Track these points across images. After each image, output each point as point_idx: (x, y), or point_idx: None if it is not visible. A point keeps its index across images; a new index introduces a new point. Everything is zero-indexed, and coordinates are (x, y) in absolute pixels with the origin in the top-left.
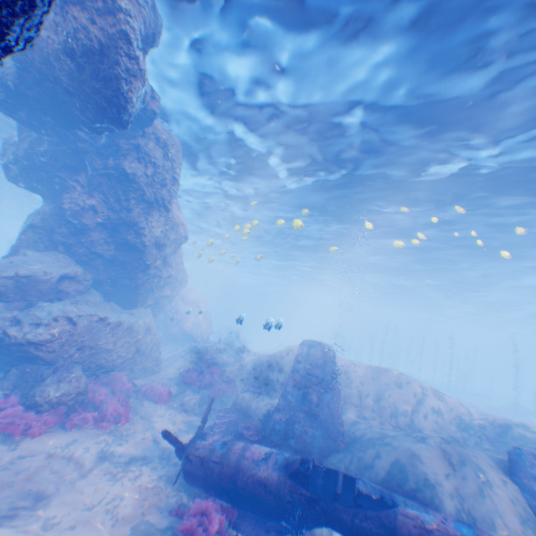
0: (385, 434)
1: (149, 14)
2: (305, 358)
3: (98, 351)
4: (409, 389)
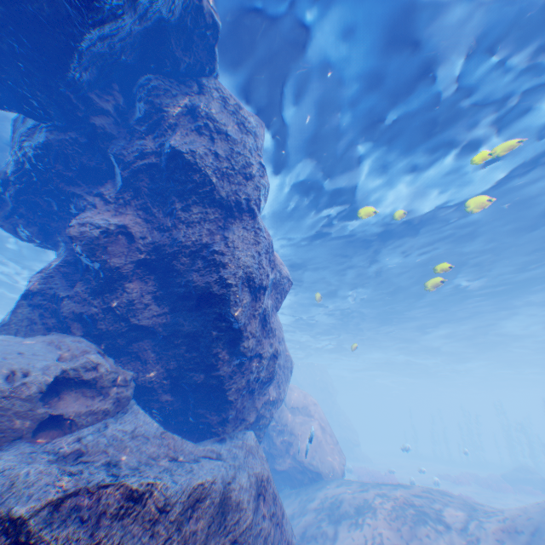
0: None
1: None
2: None
3: None
4: None
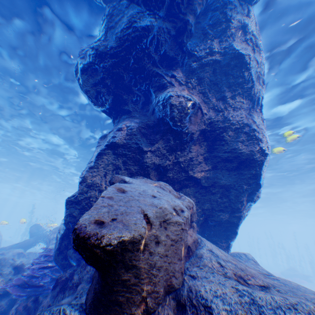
0: None
1: None
2: None
3: None
4: None
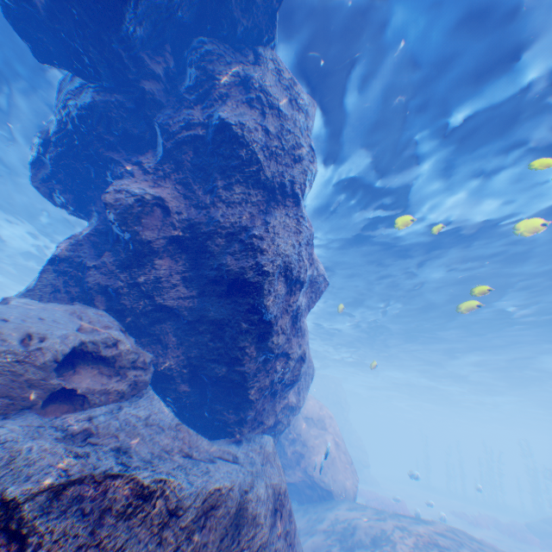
0: None
1: None
2: None
3: None
4: None
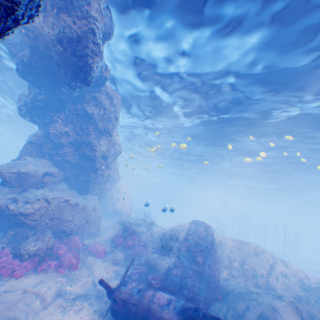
0: (251, 290)
1: (107, 20)
2: (193, 232)
3: (62, 221)
4: (263, 257)
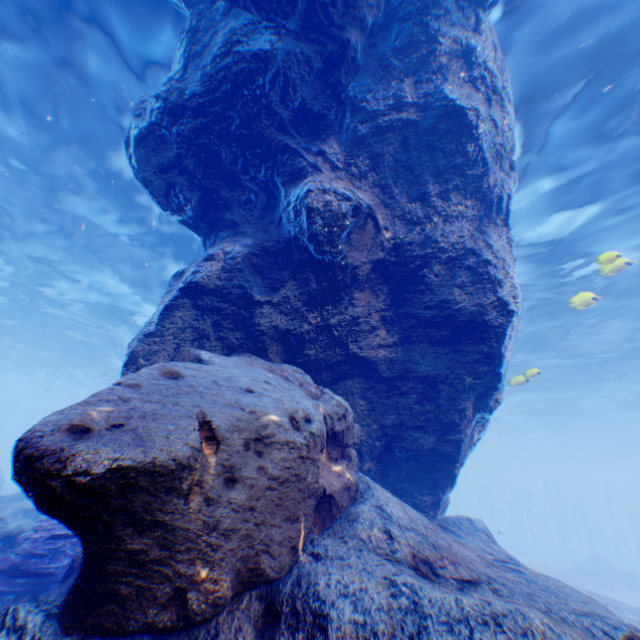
0: None
1: None
2: None
3: None
4: None
